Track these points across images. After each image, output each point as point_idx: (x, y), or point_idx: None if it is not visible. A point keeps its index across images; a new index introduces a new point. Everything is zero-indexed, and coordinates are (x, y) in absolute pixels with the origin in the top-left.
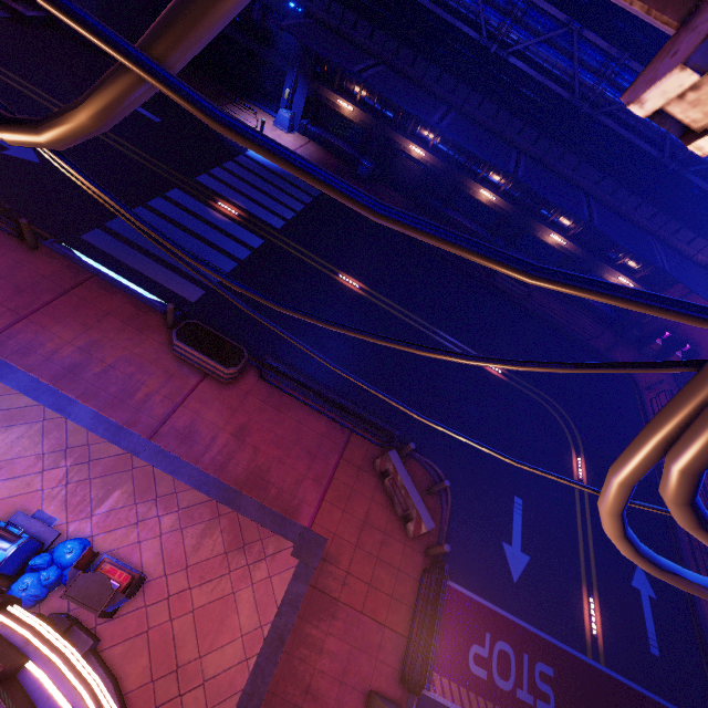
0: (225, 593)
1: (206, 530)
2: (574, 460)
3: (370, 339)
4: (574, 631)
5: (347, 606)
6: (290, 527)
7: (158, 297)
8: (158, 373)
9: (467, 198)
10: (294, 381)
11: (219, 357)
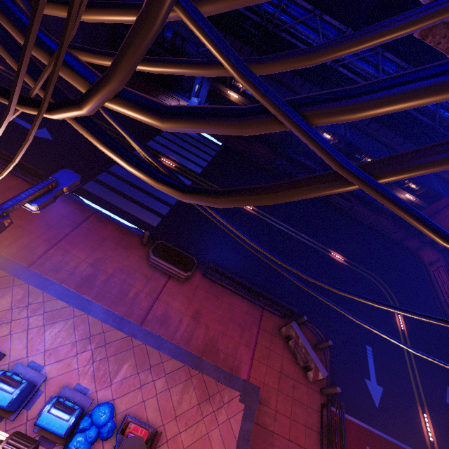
0: (202, 434)
1: (184, 388)
2: (396, 317)
3: (410, 315)
4: (419, 439)
5: (280, 436)
6: (236, 380)
7: (134, 224)
8: (141, 277)
9: (308, 148)
10: (227, 278)
11: (180, 265)
